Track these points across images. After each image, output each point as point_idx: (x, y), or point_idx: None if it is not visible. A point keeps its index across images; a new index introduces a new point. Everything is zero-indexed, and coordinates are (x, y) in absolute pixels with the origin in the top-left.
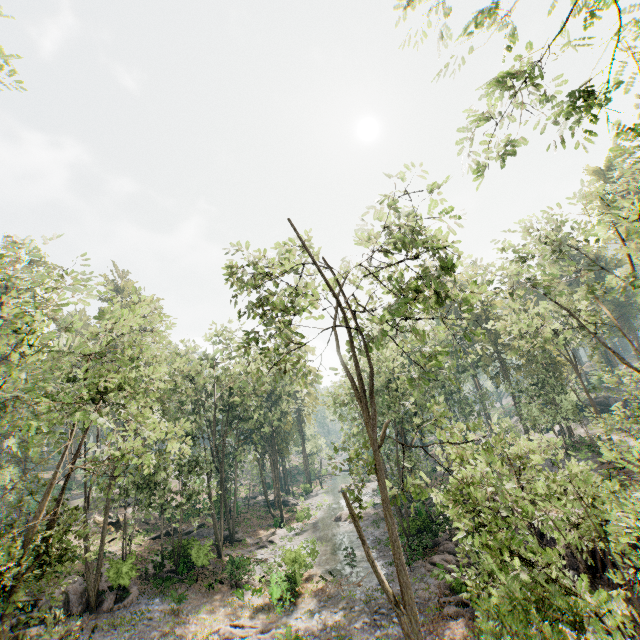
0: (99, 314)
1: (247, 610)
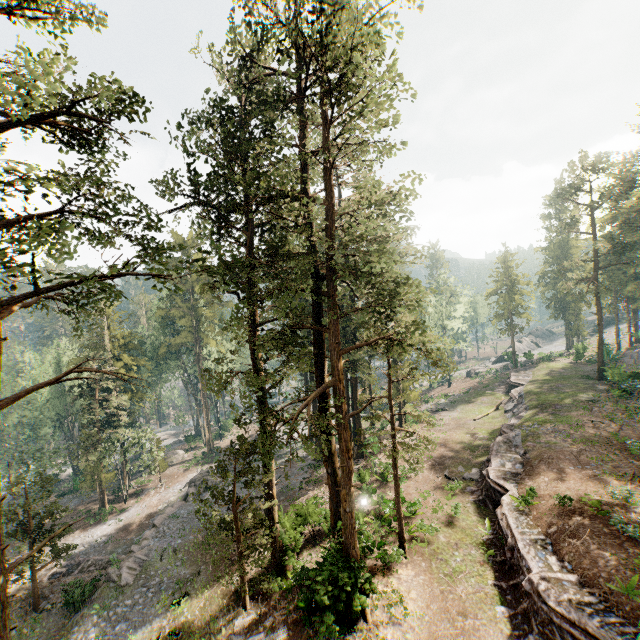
0: None
1: None
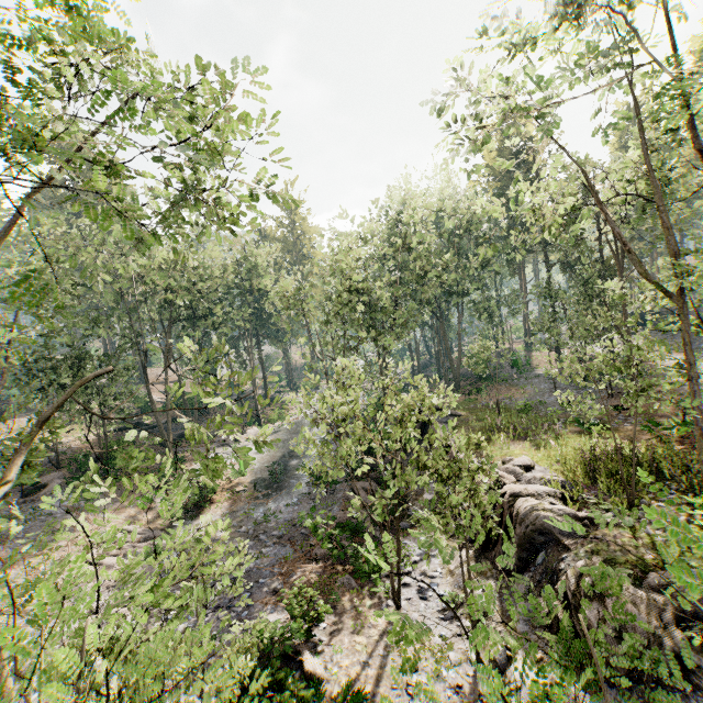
0: None
1: (151, 514)
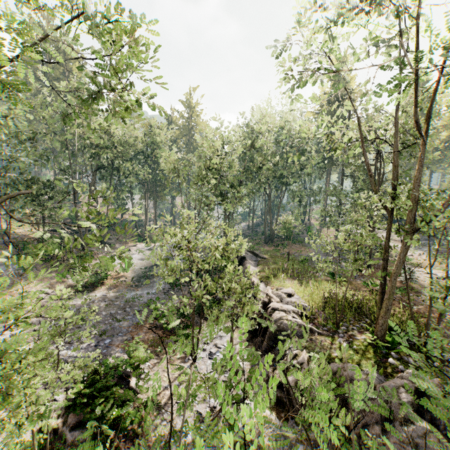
0: None
1: (63, 285)
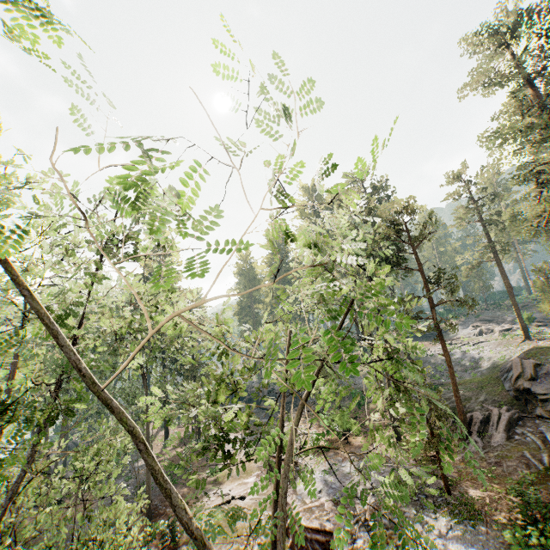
0: None
1: None
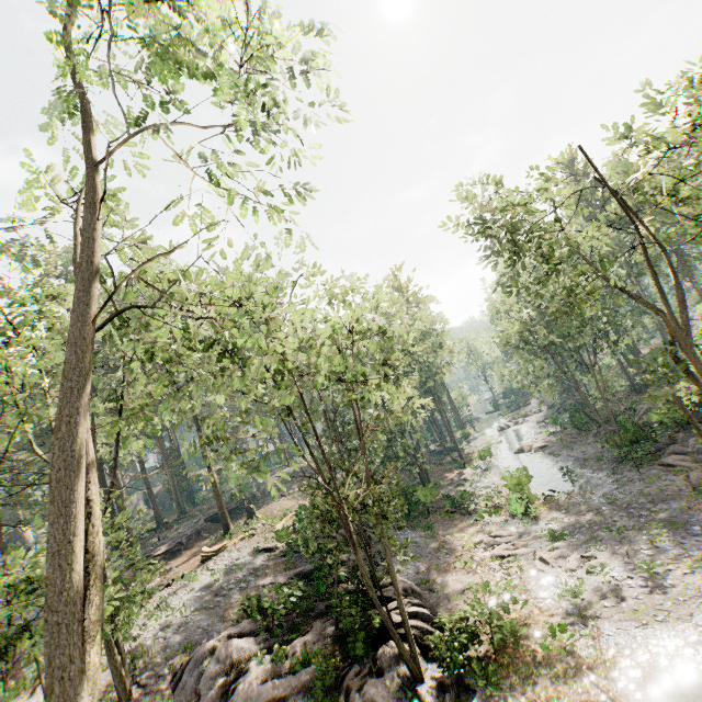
0: (330, 302)
1: (492, 527)
